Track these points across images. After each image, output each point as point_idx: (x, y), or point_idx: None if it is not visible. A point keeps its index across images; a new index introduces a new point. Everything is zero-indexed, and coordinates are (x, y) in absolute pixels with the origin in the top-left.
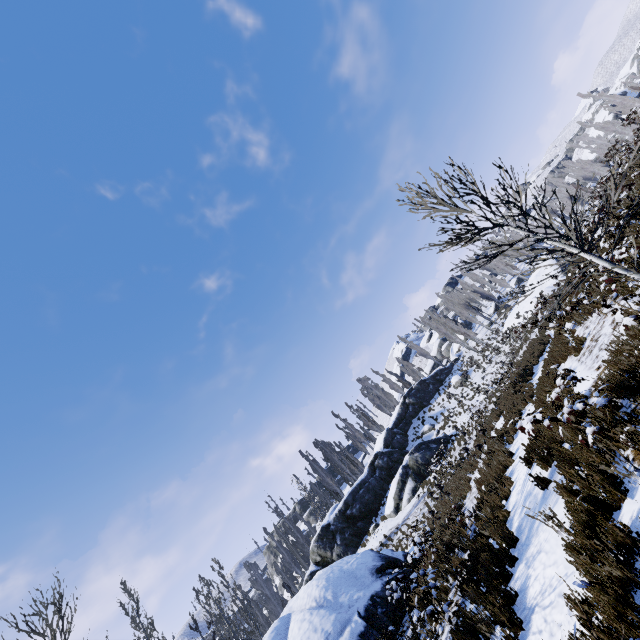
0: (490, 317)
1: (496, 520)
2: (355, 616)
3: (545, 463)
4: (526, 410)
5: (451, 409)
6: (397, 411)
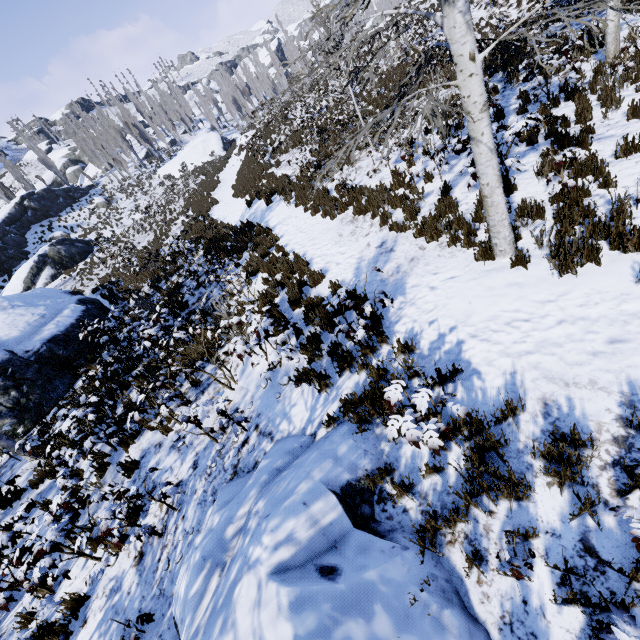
0: (139, 161)
1: (229, 228)
2: (71, 305)
3: (269, 197)
4: (214, 208)
5: (92, 224)
6: (9, 210)
